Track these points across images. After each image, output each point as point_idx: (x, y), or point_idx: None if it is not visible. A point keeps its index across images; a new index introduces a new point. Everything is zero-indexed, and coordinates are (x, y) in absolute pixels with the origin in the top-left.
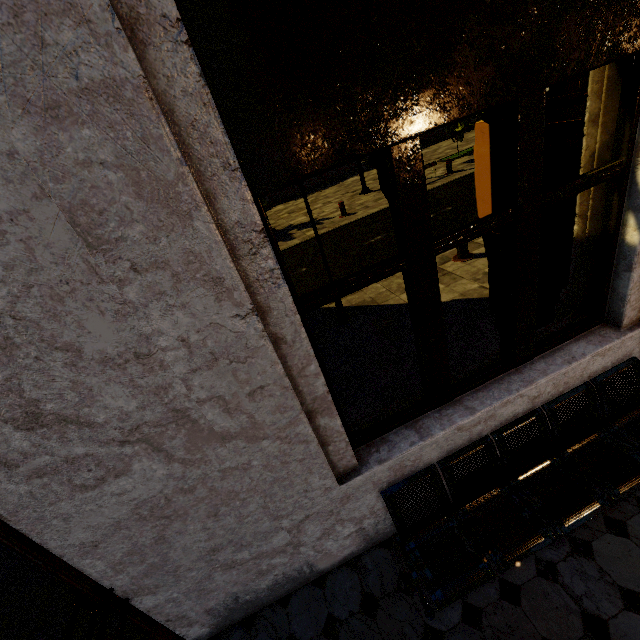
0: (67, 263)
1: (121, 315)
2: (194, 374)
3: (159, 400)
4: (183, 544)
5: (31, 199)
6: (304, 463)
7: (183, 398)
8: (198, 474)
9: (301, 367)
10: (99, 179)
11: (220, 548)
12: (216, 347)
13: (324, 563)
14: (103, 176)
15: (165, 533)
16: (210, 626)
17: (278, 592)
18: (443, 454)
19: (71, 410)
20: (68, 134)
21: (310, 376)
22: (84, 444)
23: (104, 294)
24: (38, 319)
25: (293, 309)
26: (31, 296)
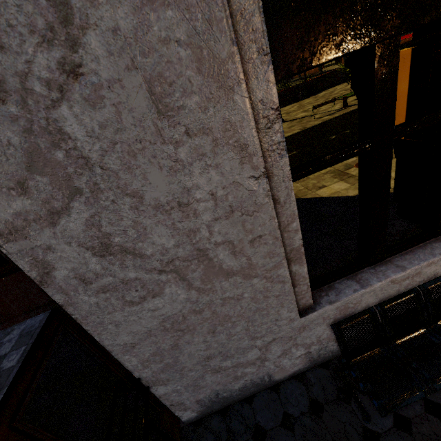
0: (142, 125)
1: (173, 171)
2: (215, 222)
3: (189, 241)
4: (189, 351)
5: (124, 70)
6: (279, 298)
7: (205, 240)
8: (206, 300)
9: (286, 224)
10: (173, 55)
11: (212, 357)
12: (234, 201)
13: (279, 375)
14: (176, 52)
15: (178, 342)
16: (197, 412)
17: (245, 393)
18: (376, 300)
19: (130, 243)
20: (156, 14)
21: (291, 231)
22: (135, 270)
23: (164, 153)
24: (117, 170)
25: (289, 176)
26: (115, 151)
